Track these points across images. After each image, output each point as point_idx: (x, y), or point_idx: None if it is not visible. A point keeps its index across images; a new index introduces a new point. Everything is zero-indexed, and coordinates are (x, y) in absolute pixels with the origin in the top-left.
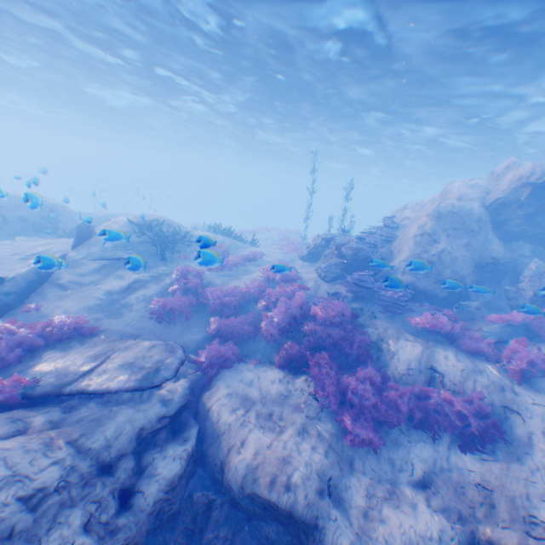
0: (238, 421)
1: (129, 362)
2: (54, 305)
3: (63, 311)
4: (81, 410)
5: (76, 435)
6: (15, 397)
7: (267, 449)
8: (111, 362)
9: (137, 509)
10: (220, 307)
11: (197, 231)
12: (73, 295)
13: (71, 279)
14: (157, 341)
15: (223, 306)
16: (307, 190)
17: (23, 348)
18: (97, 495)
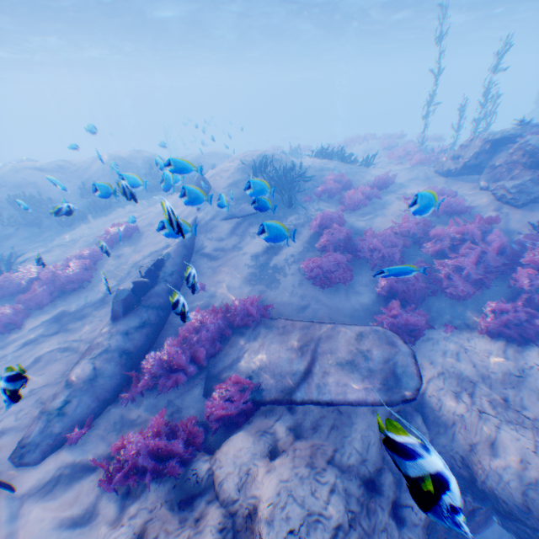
0: (470, 413)
1: (346, 359)
2: (213, 280)
3: (225, 286)
4: (305, 409)
5: (329, 451)
6: (247, 403)
7: (535, 455)
8: (323, 358)
9: (410, 524)
10: (381, 261)
11: (302, 161)
12: (224, 265)
13: (214, 247)
14: (358, 327)
15: (383, 258)
16: (429, 71)
17: (216, 338)
18: (380, 521)
